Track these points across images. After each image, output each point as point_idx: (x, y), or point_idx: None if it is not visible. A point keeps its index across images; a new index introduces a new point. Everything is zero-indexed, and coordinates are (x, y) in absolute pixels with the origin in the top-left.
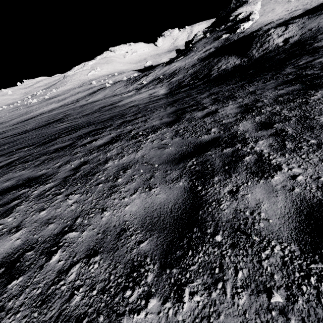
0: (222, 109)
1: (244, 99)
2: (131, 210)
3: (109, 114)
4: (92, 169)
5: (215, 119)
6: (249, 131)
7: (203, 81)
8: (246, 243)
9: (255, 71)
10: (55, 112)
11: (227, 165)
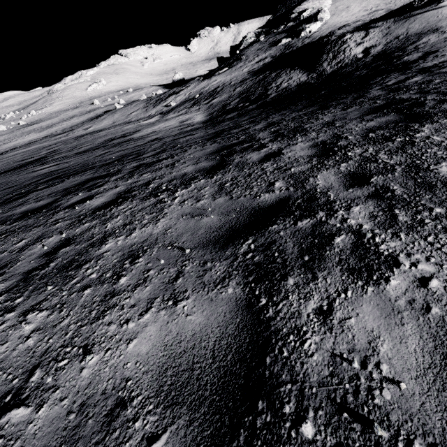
0: (289, 149)
1: (318, 134)
2: (139, 352)
3: (119, 152)
4: (78, 256)
5: (279, 166)
6: (334, 189)
7: (256, 104)
8: (363, 444)
9: (328, 92)
10: (35, 146)
11: (308, 254)
